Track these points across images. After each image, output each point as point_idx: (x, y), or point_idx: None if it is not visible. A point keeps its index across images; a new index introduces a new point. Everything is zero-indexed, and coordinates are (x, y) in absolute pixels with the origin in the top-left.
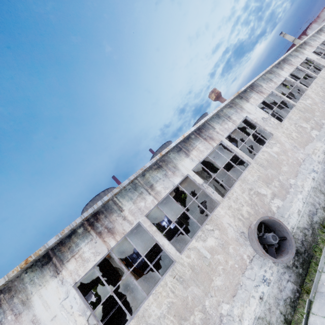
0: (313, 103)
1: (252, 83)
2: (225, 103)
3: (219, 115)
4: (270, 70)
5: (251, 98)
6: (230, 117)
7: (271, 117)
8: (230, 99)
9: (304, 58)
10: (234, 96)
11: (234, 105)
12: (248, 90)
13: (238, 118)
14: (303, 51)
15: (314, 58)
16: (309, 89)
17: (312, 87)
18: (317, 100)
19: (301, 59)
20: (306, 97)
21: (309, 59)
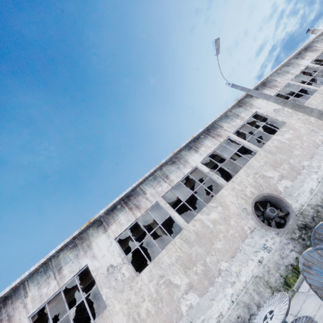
0: (222, 217)
1: (129, 193)
2: (58, 247)
3: (49, 266)
4: (176, 156)
5: (114, 223)
6: (61, 269)
7: (125, 263)
8: (70, 237)
9: (248, 116)
10: (80, 229)
11: (80, 243)
12: (118, 207)
13: (71, 270)
14: (253, 101)
15: (269, 110)
16: (227, 185)
17: (236, 178)
18: (232, 210)
19: (242, 119)
20: (214, 204)
21: (260, 113)
